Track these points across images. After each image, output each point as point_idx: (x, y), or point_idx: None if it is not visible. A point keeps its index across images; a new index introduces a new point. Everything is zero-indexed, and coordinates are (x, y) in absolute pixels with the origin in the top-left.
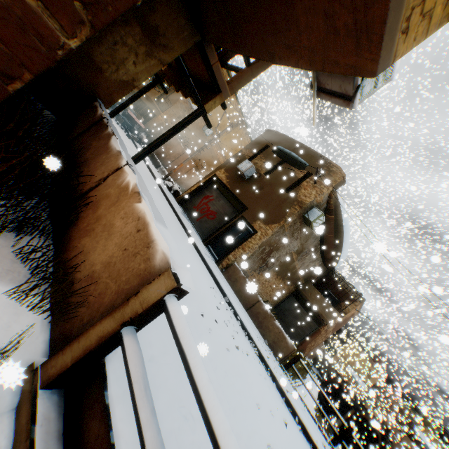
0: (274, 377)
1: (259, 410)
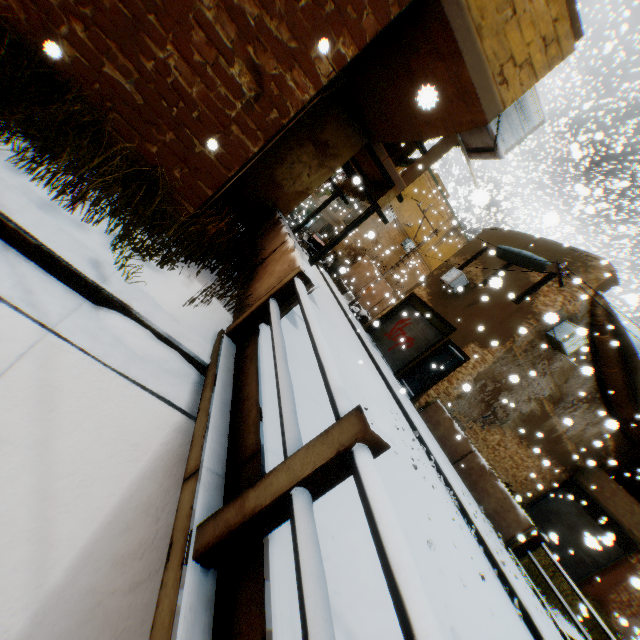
0: (481, 538)
1: (429, 520)
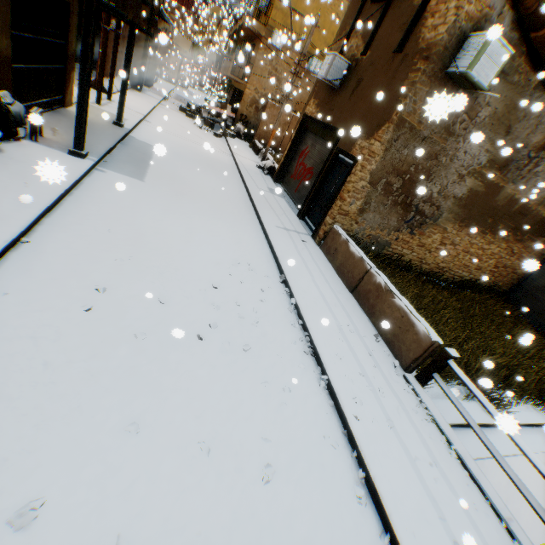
0: (333, 391)
1: (126, 436)
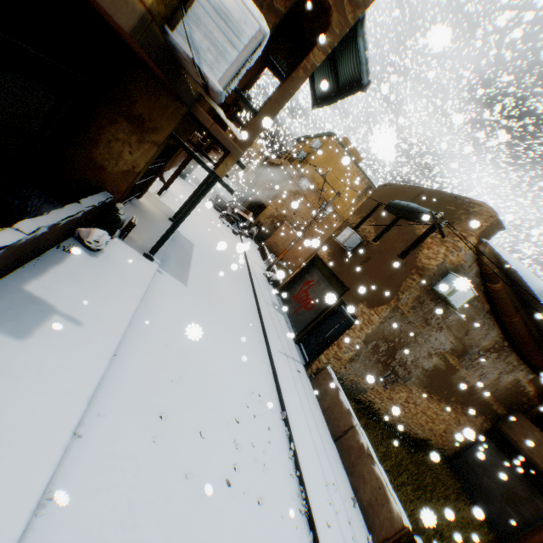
0: None
1: None
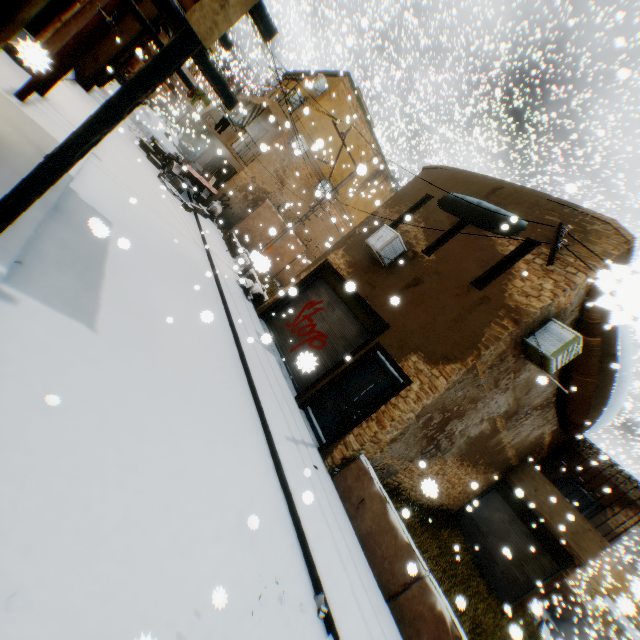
0: None
1: None
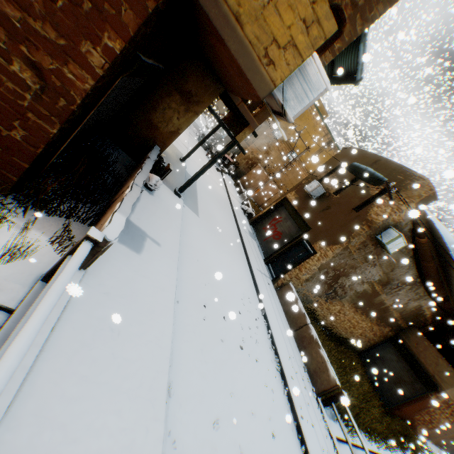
0: (291, 397)
1: (231, 398)
